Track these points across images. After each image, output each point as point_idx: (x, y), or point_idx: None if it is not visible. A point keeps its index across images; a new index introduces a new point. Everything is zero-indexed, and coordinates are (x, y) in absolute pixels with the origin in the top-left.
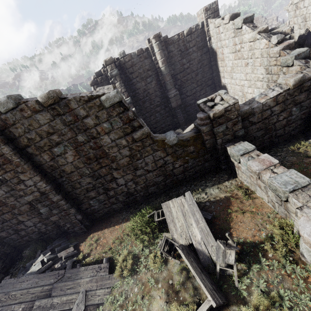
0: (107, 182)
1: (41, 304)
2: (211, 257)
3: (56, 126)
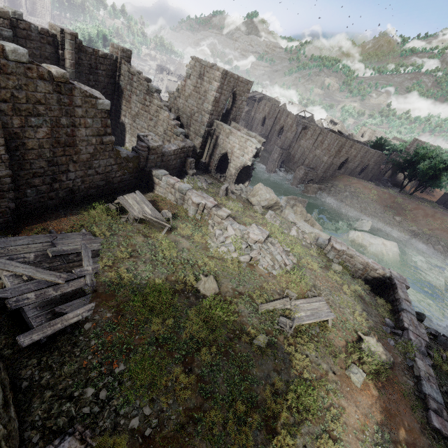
0: (60, 172)
1: (54, 250)
2: (158, 220)
3: (50, 99)
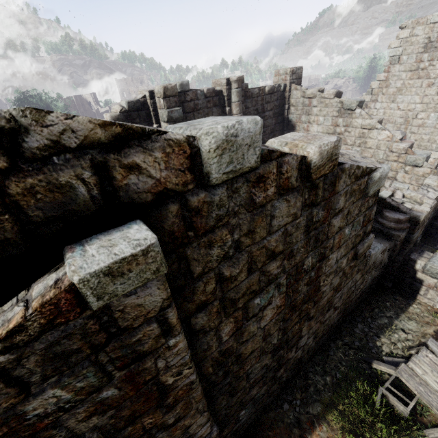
0: (287, 351)
1: None
2: None
3: (293, 233)
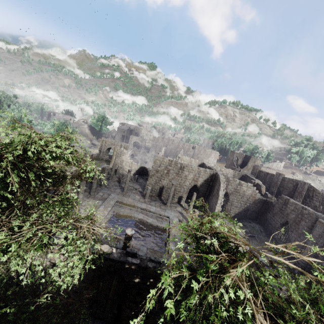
0: None
1: None
2: None
3: None
